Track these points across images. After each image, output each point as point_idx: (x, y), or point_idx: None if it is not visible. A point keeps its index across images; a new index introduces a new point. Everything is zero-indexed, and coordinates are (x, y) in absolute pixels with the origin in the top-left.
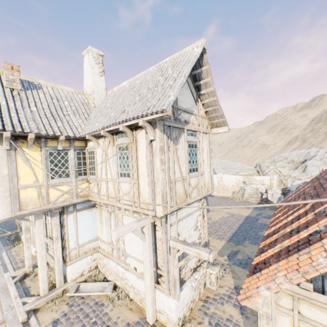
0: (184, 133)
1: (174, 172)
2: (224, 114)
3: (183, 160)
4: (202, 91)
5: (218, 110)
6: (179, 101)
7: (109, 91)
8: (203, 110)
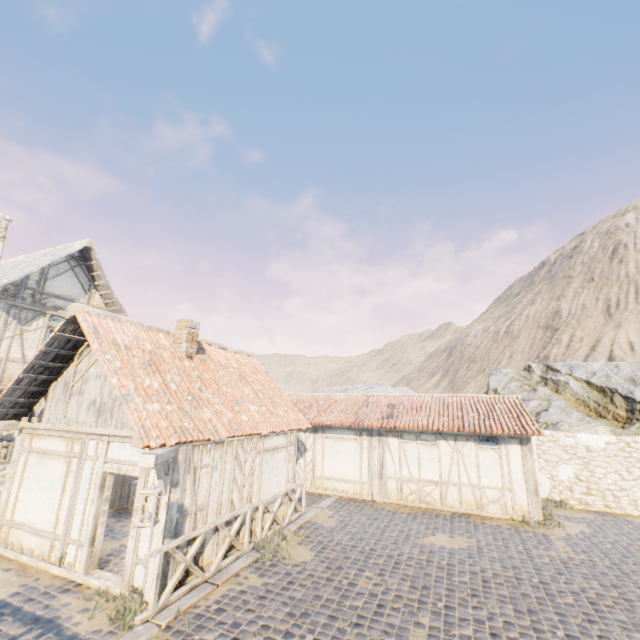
0: (46, 317)
1: (10, 351)
2: (123, 309)
3: (35, 343)
4: (97, 282)
5: (117, 304)
6: (51, 286)
7: (4, 261)
8: (101, 301)
